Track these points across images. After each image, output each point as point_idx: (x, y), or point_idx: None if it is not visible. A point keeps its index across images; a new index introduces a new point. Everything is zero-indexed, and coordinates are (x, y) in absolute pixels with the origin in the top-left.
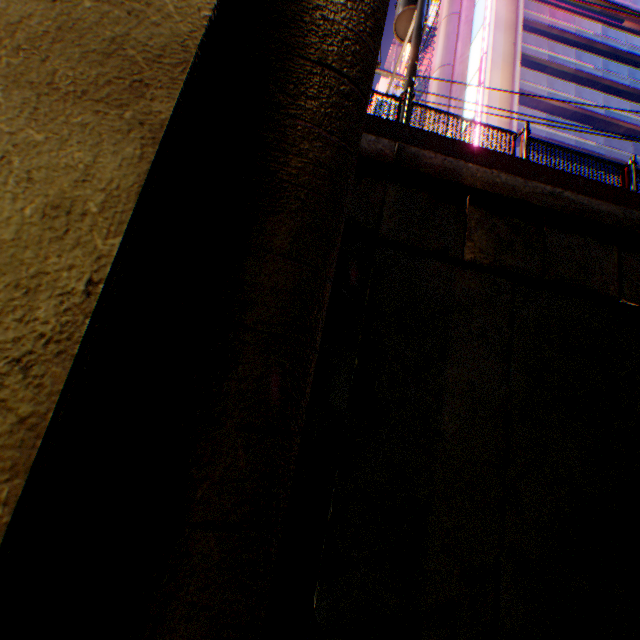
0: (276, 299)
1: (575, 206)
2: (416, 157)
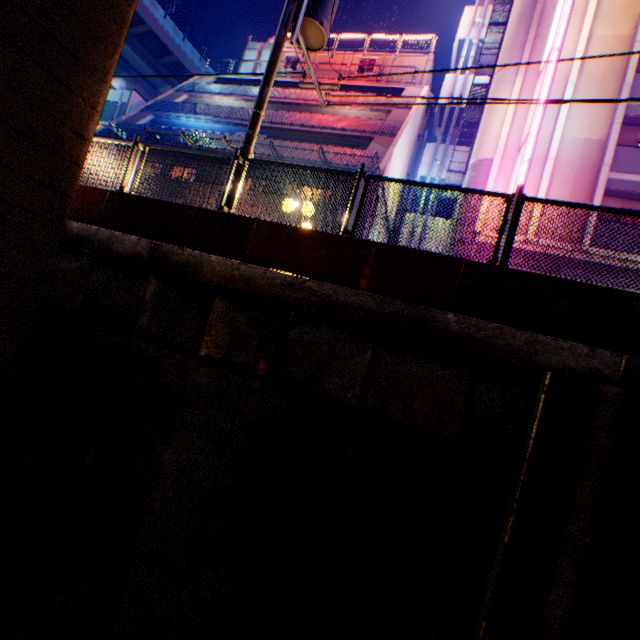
0: None
1: (317, 298)
2: (167, 254)
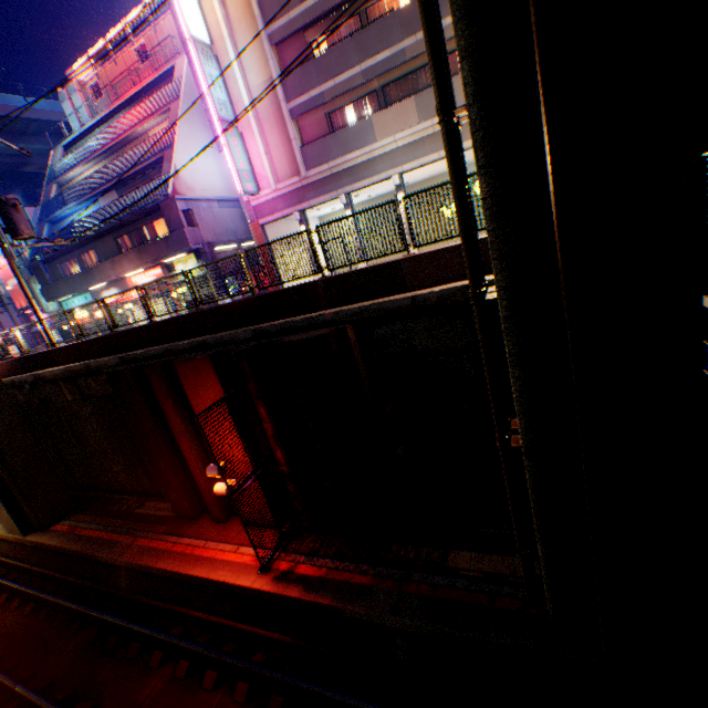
0: (5, 470)
1: (72, 372)
2: (40, 376)
